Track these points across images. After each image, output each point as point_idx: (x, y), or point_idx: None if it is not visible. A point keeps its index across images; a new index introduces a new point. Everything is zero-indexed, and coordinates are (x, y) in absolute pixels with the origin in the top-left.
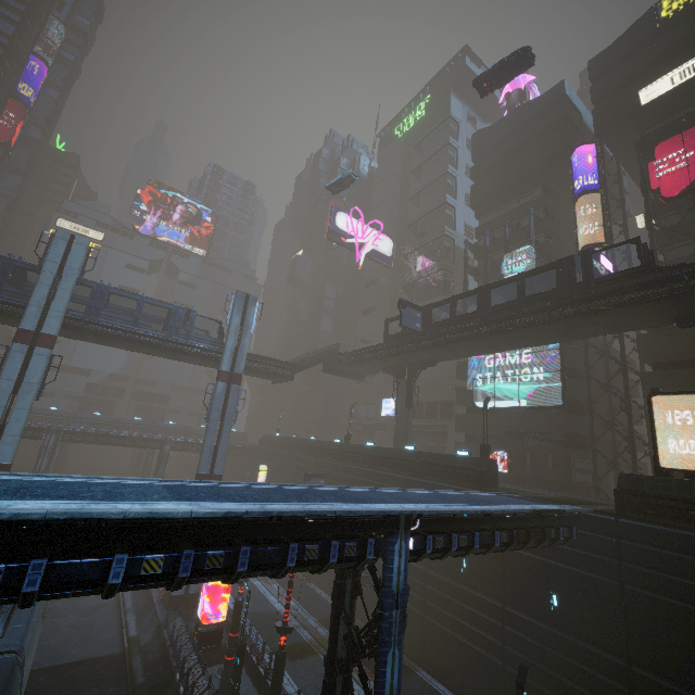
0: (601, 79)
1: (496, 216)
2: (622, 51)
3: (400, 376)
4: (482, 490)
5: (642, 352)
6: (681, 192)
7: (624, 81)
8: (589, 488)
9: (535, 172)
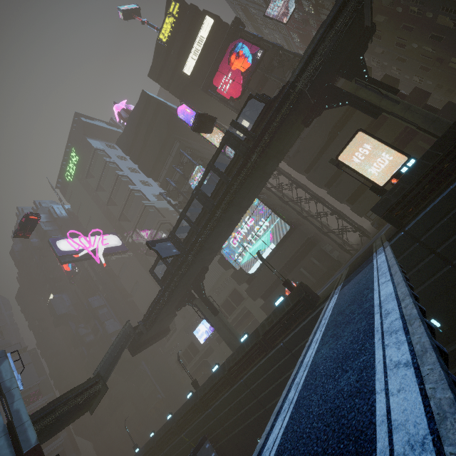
0: (161, 78)
1: (166, 171)
2: (160, 62)
3: (192, 300)
4: (318, 307)
5: (296, 169)
6: (242, 91)
7: (172, 73)
8: (342, 257)
9: (167, 135)
